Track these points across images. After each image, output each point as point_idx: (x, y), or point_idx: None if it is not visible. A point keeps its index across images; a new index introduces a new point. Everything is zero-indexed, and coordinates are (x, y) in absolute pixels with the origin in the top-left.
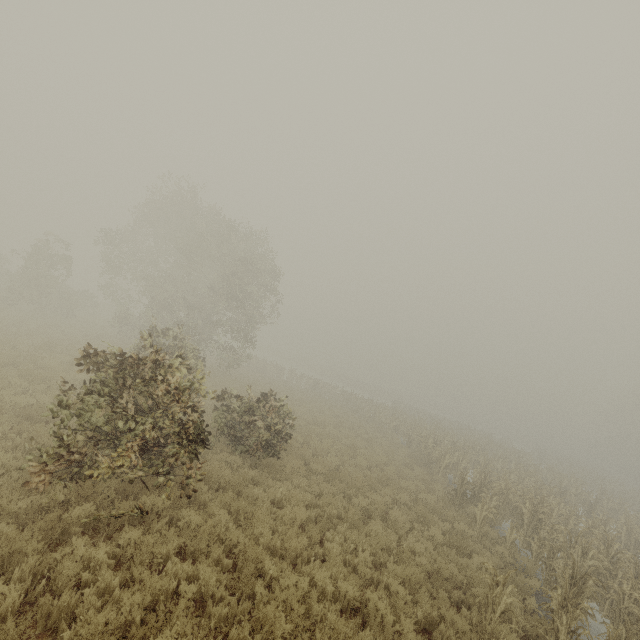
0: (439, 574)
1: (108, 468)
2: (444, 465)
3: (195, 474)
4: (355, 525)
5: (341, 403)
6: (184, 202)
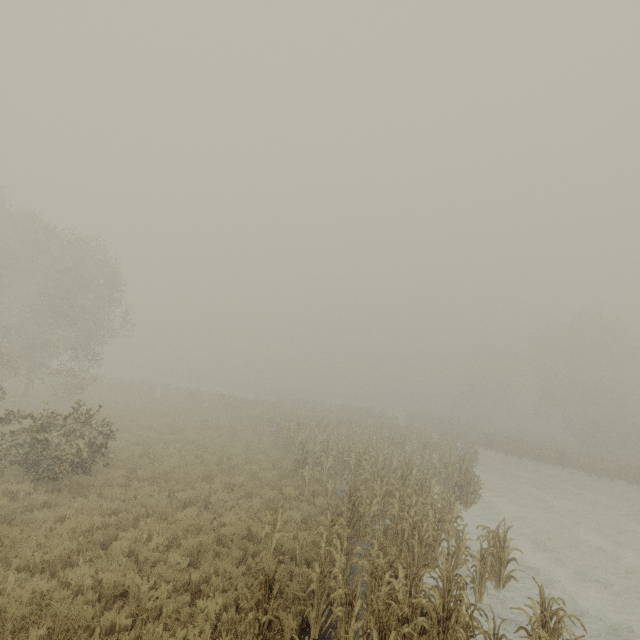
0: (235, 536)
1: None
2: (299, 442)
3: None
4: (166, 517)
5: (220, 408)
6: None
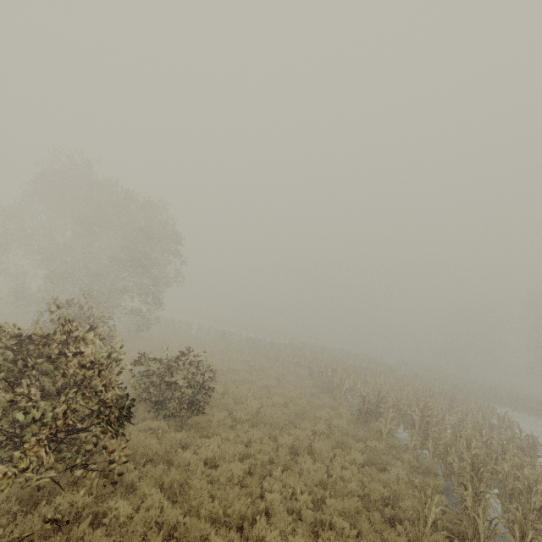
0: (371, 497)
1: (4, 480)
2: (344, 389)
3: (119, 457)
4: (287, 466)
5: (247, 348)
6: (77, 175)
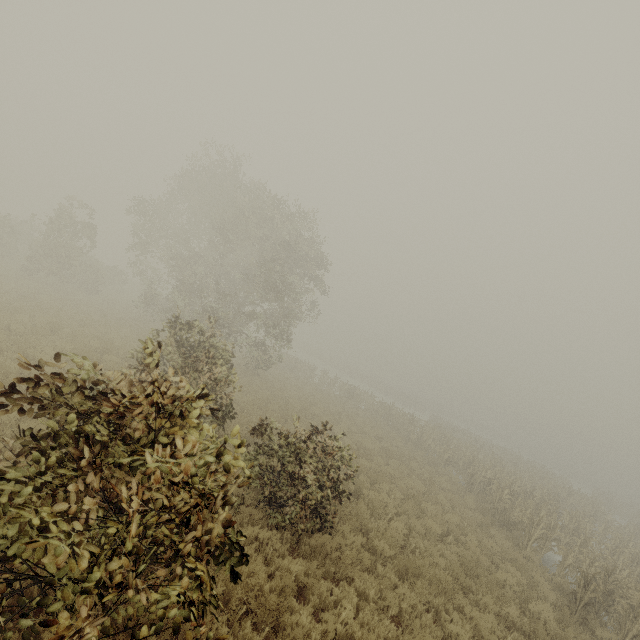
0: None
1: None
2: (535, 536)
3: (207, 637)
4: None
5: (380, 417)
6: (224, 174)
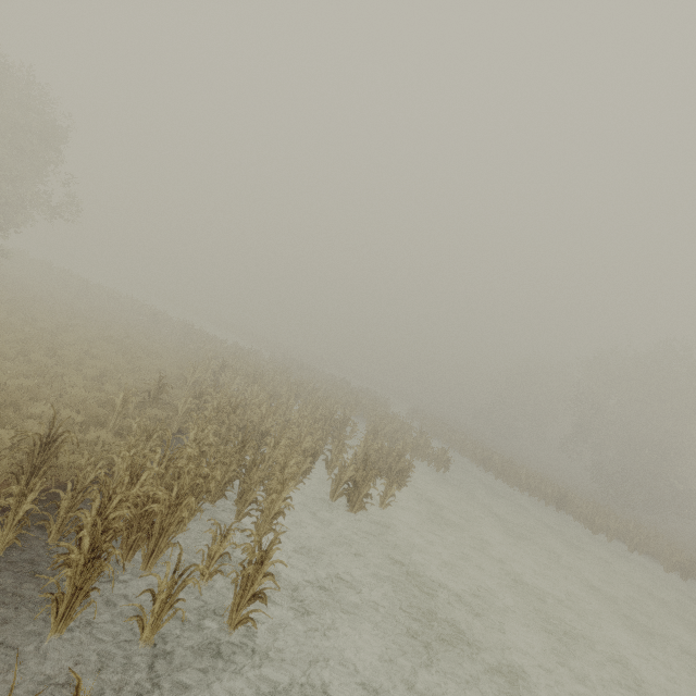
0: None
1: None
2: (193, 380)
3: None
4: None
5: (178, 338)
6: None
